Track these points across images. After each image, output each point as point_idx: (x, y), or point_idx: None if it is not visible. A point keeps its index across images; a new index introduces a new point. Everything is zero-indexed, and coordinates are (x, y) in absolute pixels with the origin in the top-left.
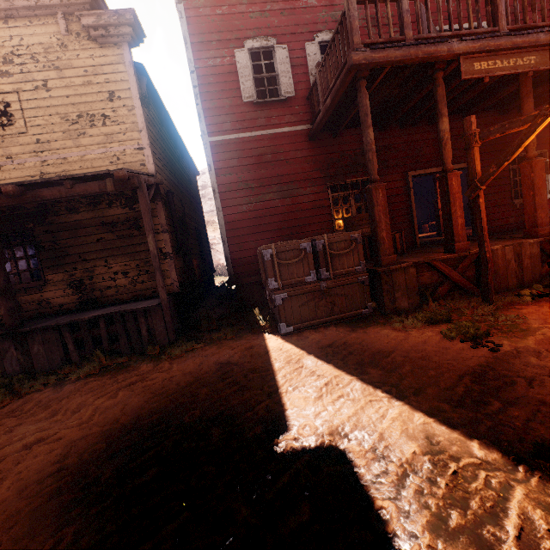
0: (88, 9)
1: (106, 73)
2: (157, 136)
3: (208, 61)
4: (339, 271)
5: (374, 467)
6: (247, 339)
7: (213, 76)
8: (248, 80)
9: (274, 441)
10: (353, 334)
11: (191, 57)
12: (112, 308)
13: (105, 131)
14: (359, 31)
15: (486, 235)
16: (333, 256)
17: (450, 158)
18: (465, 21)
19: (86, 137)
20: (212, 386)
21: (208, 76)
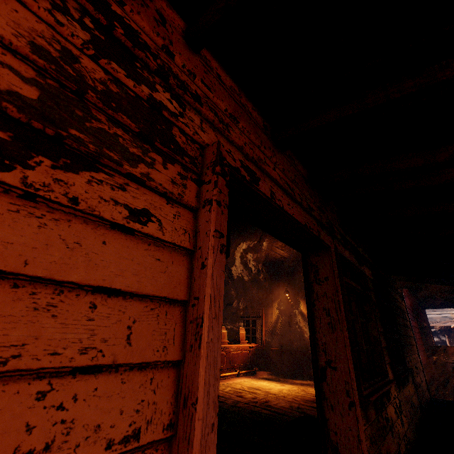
0: None
1: None
2: None
3: None
4: None
5: None
6: None
7: None
8: None
9: None
10: None
11: None
12: None
13: None
14: None
15: None
16: None
17: None
18: None
19: None
20: None
21: None
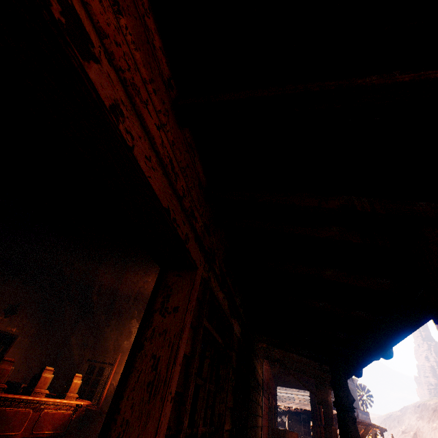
0: None
1: None
2: None
3: None
4: None
5: None
6: None
7: None
8: None
9: None
10: None
11: None
12: None
13: None
14: None
15: None
16: None
17: None
18: None
19: None
20: None
21: None
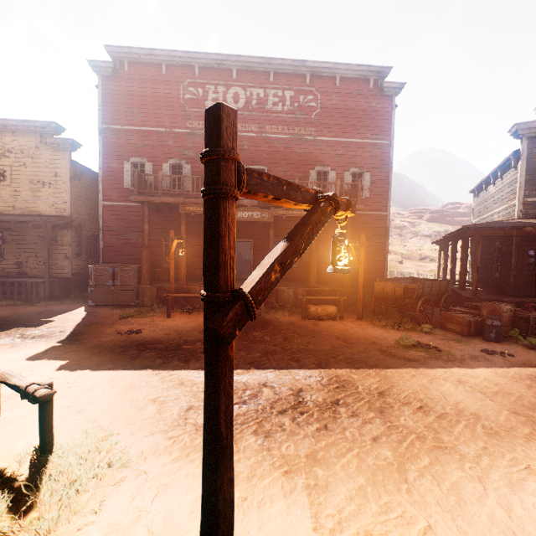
0: (53, 133)
1: (56, 163)
2: (85, 191)
3: (110, 164)
4: (124, 283)
5: (30, 328)
6: (76, 305)
7: (111, 172)
8: (129, 177)
9: (21, 323)
10: (107, 310)
11: (101, 161)
12: (27, 279)
13: (49, 191)
14: (138, 187)
15: (172, 280)
16: (123, 276)
17: (183, 242)
18: (257, 164)
19: (39, 192)
20: (32, 314)
21: (108, 172)
